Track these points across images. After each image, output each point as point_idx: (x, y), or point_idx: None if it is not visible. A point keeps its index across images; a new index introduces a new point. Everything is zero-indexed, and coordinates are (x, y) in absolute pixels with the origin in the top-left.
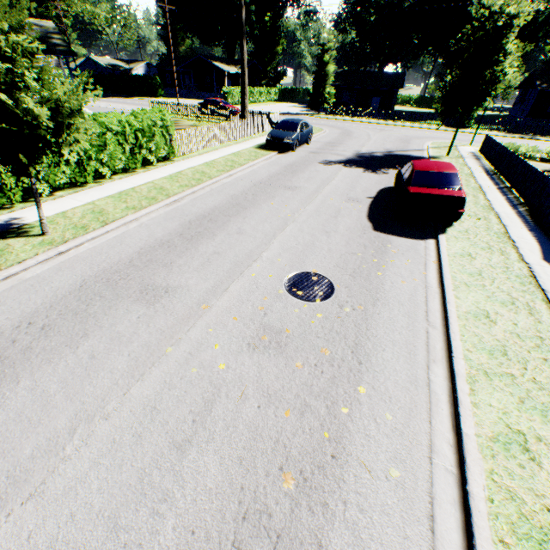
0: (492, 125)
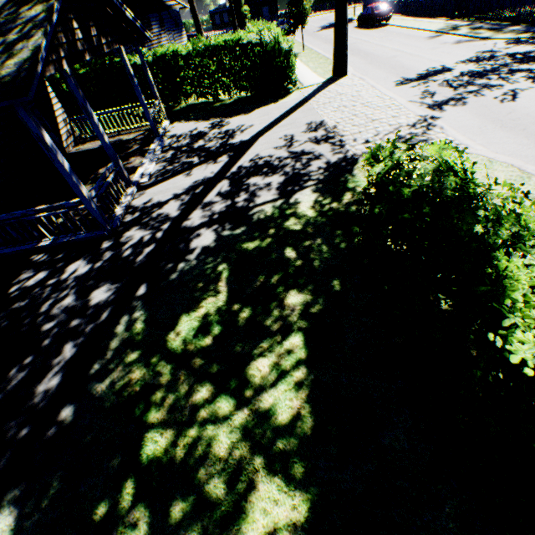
0: (350, 2)
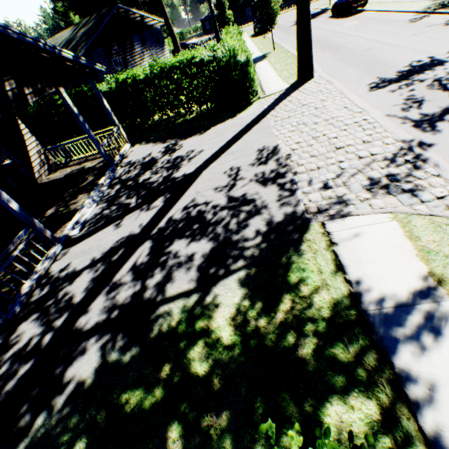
0: None
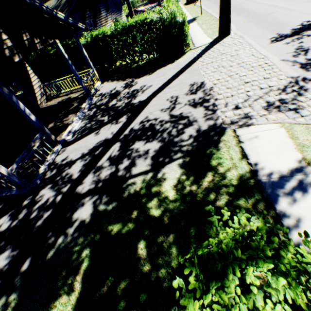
0: None
